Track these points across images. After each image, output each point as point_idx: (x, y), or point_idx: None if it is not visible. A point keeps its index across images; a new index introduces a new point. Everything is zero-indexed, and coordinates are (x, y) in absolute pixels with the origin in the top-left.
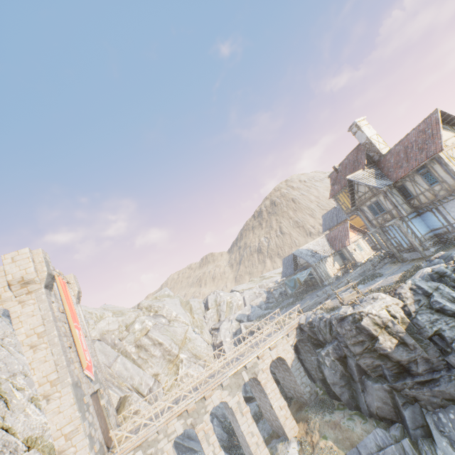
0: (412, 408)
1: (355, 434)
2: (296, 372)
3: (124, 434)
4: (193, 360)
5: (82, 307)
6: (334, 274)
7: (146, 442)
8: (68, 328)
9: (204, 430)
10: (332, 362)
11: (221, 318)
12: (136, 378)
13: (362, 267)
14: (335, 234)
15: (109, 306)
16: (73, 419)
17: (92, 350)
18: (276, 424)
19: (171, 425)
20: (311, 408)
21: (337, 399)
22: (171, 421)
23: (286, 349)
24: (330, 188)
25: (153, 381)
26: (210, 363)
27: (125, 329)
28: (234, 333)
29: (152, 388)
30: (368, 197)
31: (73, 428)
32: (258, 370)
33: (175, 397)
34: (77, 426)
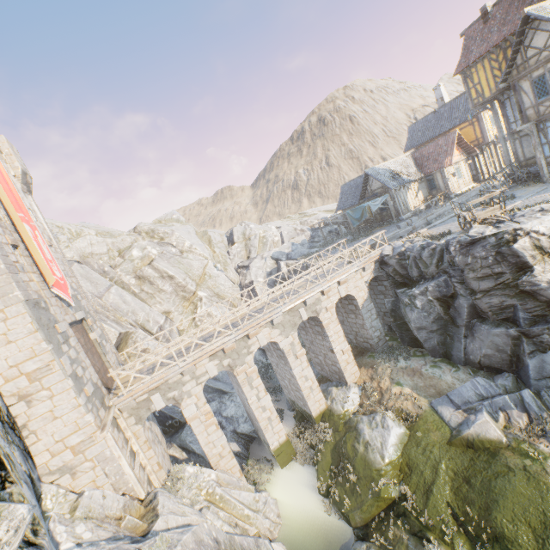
0: (542, 357)
1: (444, 382)
2: (366, 314)
3: (132, 375)
4: (215, 300)
5: (46, 220)
6: (415, 207)
7: (166, 385)
8: (5, 216)
9: (246, 373)
10: (427, 303)
11: (251, 254)
12: (140, 314)
13: (461, 198)
14: (429, 150)
15: (90, 224)
16: (38, 352)
17: (66, 268)
18: (331, 369)
19: (201, 366)
20: (379, 354)
21: (412, 346)
22: (201, 362)
23: (358, 286)
24: (461, 56)
25: (164, 319)
26: (237, 305)
27: (118, 255)
28: (268, 273)
29: (163, 327)
30: (545, 60)
31: (40, 365)
32: (320, 308)
33: (201, 335)
34: (48, 363)
